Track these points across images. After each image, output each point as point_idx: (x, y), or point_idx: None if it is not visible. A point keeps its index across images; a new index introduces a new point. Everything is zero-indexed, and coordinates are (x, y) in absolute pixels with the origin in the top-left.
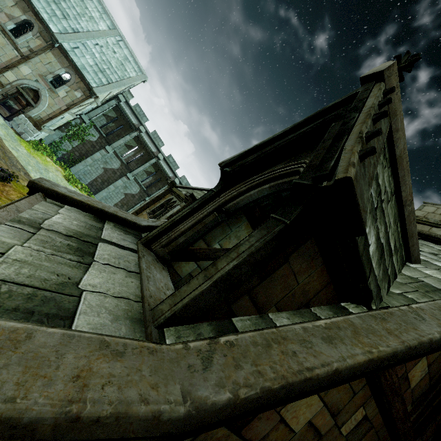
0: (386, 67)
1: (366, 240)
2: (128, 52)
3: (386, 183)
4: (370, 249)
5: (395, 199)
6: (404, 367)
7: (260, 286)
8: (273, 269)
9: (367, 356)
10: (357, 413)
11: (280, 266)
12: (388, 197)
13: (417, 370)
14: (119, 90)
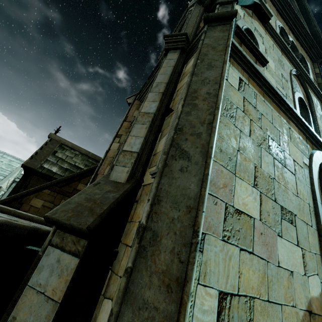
0: (48, 135)
1: (50, 170)
2: (10, 157)
3: (68, 154)
4: (53, 171)
5: (82, 155)
6: (72, 187)
7: (25, 190)
8: (27, 185)
9: (38, 186)
10: (62, 201)
11: (28, 184)
12: (72, 157)
13: (80, 187)
14: (14, 177)
